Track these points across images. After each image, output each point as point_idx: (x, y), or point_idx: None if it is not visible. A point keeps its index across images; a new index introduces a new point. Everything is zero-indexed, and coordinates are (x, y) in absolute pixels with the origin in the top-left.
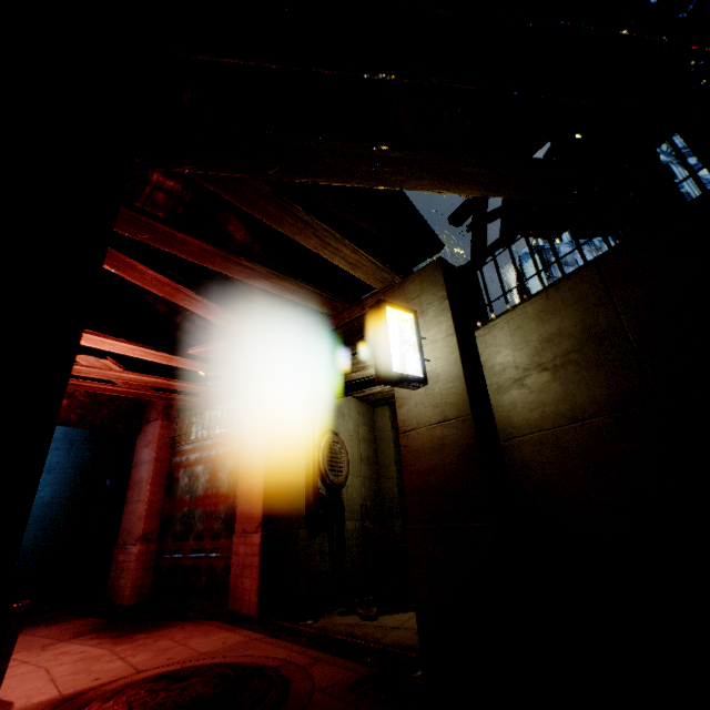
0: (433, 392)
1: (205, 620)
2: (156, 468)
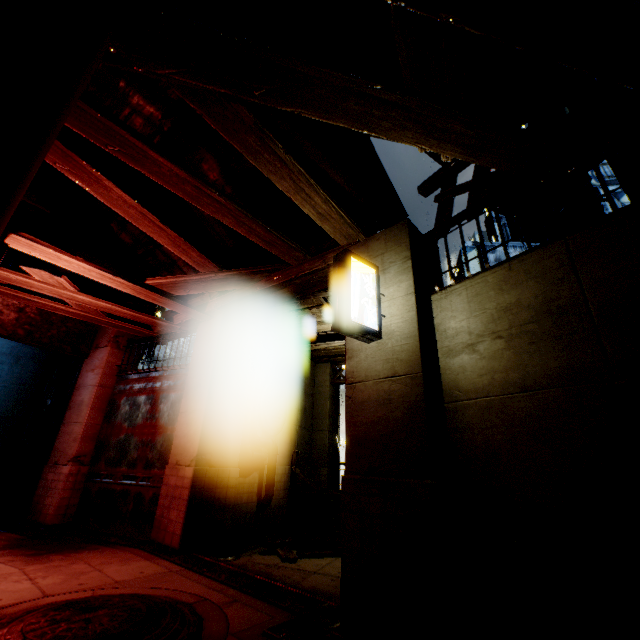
0: (385, 347)
1: (126, 547)
2: (99, 393)
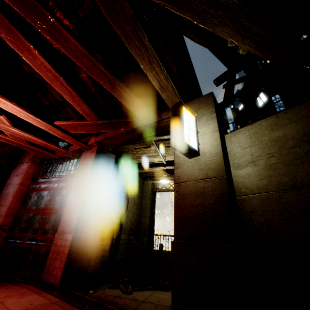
0: (200, 161)
1: (24, 284)
2: (19, 189)
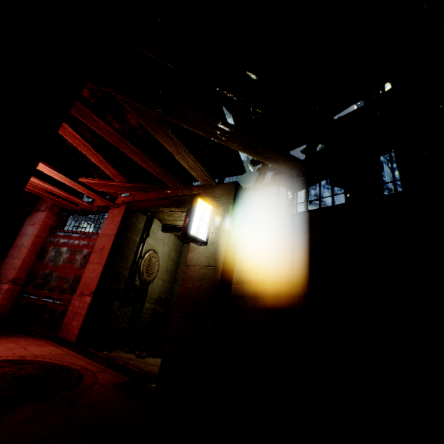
0: (209, 250)
1: (41, 338)
2: (35, 241)
